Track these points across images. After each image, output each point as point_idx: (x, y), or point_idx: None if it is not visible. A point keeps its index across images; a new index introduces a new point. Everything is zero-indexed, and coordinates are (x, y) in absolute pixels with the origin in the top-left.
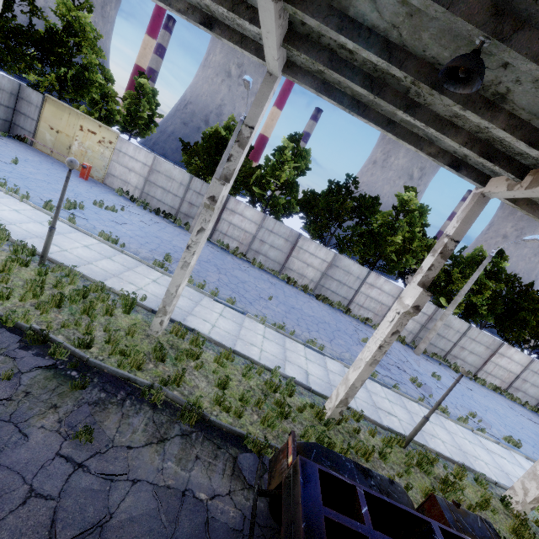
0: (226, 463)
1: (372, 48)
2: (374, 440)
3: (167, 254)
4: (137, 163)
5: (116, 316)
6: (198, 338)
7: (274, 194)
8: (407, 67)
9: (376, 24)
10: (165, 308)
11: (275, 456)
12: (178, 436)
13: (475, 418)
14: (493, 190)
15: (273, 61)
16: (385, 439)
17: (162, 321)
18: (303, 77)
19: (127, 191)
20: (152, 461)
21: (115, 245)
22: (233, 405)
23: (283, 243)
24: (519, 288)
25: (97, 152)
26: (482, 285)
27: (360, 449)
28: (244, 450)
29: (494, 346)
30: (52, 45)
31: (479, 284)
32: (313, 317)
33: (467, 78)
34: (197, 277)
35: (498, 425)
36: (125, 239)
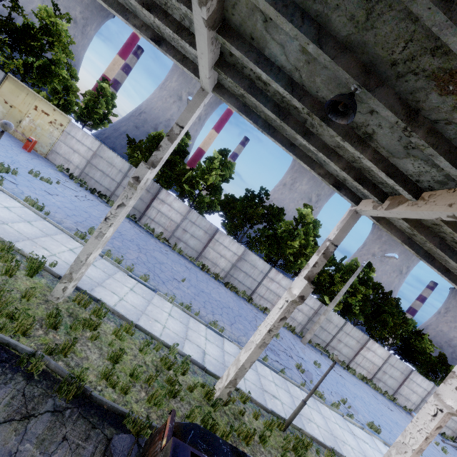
0: (98, 446)
1: (280, 82)
2: (257, 422)
3: (91, 228)
4: (83, 147)
5: (17, 277)
6: (101, 309)
7: (201, 194)
8: (304, 101)
9: (284, 64)
10: (71, 275)
11: (152, 437)
12: (49, 413)
13: (346, 404)
14: (363, 209)
15: (205, 79)
16: (267, 422)
17: (66, 287)
18: (229, 97)
19: (68, 169)
20: (5, 442)
21: (40, 212)
22: (122, 380)
23: (202, 235)
24: (382, 294)
25: (46, 130)
26: (356, 289)
27: (242, 432)
28: (122, 430)
29: (363, 341)
30: (25, 36)
31: (354, 288)
32: (219, 301)
33: (345, 113)
34: (117, 252)
35: (363, 412)
36: (52, 208)
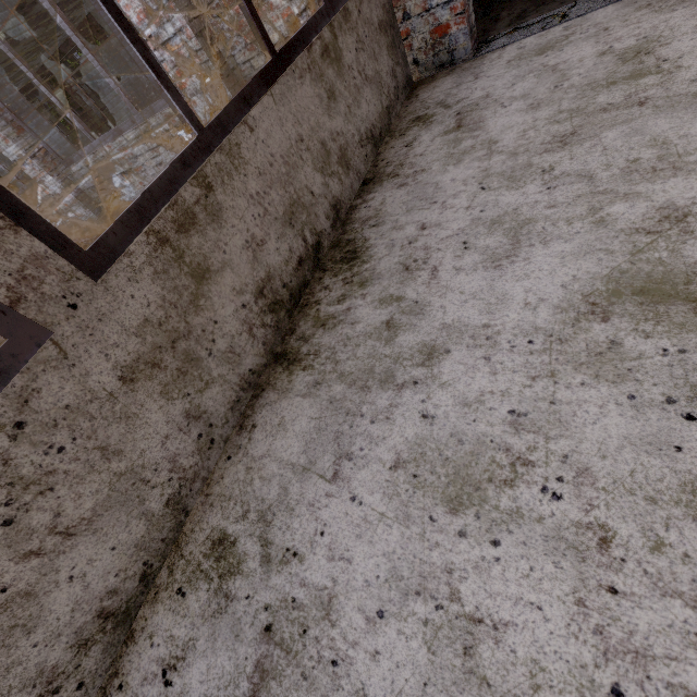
0: None
1: None
2: None
3: None
4: None
5: None
6: None
7: None
8: None
9: None
10: None
11: None
12: None
13: None
14: None
15: None
16: None
17: None
18: None
19: None
20: None
21: None
22: None
23: None
24: None
25: None
26: None
27: None
28: None
29: None
30: None
31: None
32: None
33: None
34: None
35: None
36: None
